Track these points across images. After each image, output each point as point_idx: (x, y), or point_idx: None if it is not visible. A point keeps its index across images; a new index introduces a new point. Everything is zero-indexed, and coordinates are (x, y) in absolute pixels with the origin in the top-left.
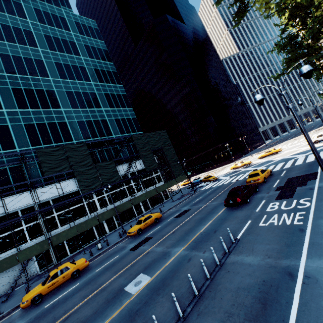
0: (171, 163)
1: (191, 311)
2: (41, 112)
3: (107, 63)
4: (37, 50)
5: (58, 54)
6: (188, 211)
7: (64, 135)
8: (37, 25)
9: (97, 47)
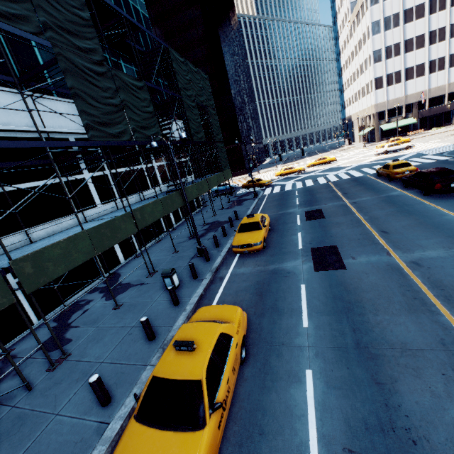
0: (218, 142)
1: None
2: None
3: None
4: None
5: None
6: (324, 211)
7: None
8: None
9: None
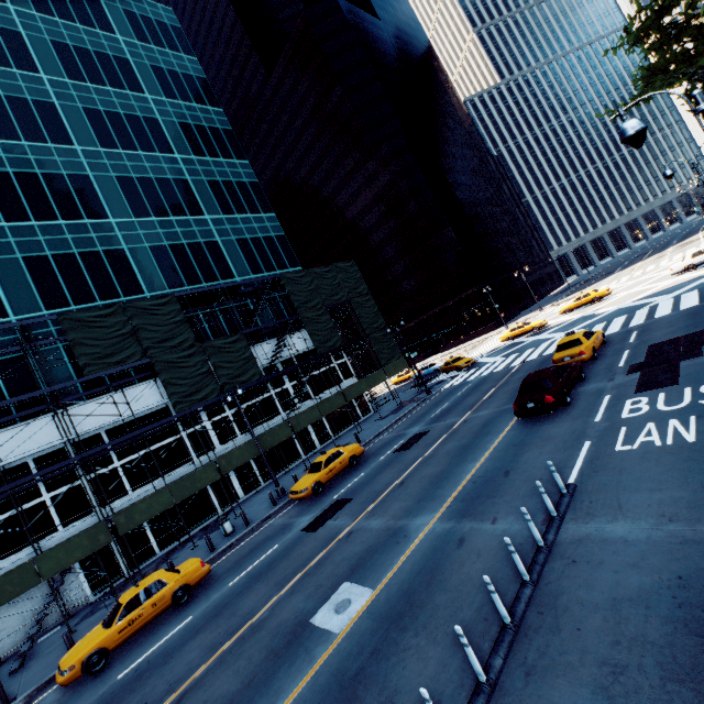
0: (372, 334)
1: (504, 667)
2: (62, 227)
3: (208, 109)
4: (38, 78)
5: (90, 89)
6: (425, 436)
7: (123, 279)
8: (33, 19)
9: (183, 71)
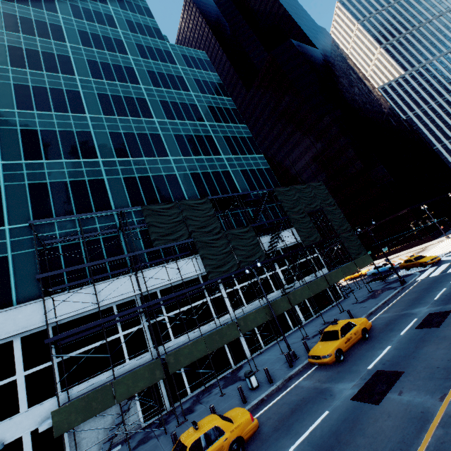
0: (341, 233)
1: None
2: (144, 161)
3: (223, 98)
4: (139, 87)
5: (163, 91)
6: (450, 315)
7: (174, 192)
8: (139, 61)
9: (210, 80)
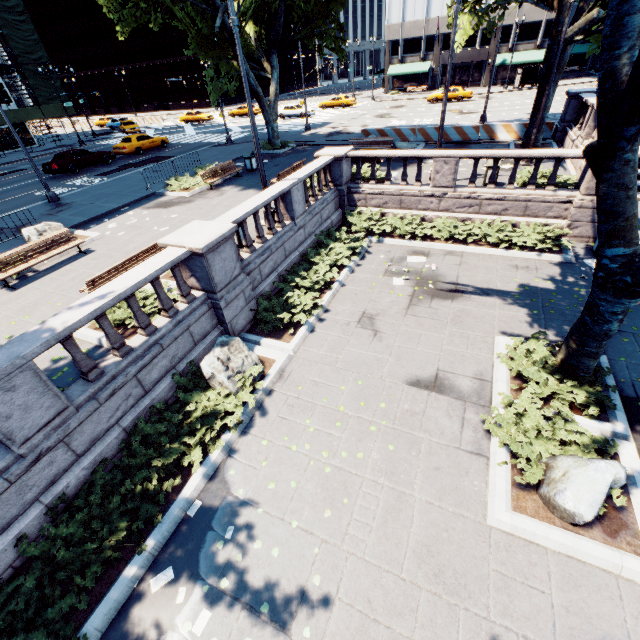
0: (28, 65)
1: None
2: None
3: None
4: None
5: None
6: (18, 172)
7: None
8: None
9: None
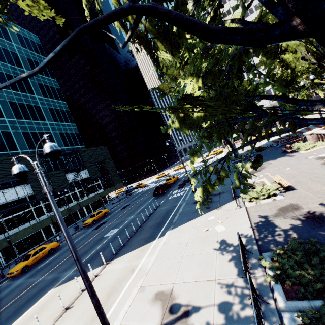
0: (111, 173)
1: (143, 224)
2: None
3: (50, 79)
4: None
5: None
6: (129, 205)
7: (9, 144)
8: None
9: (40, 62)
